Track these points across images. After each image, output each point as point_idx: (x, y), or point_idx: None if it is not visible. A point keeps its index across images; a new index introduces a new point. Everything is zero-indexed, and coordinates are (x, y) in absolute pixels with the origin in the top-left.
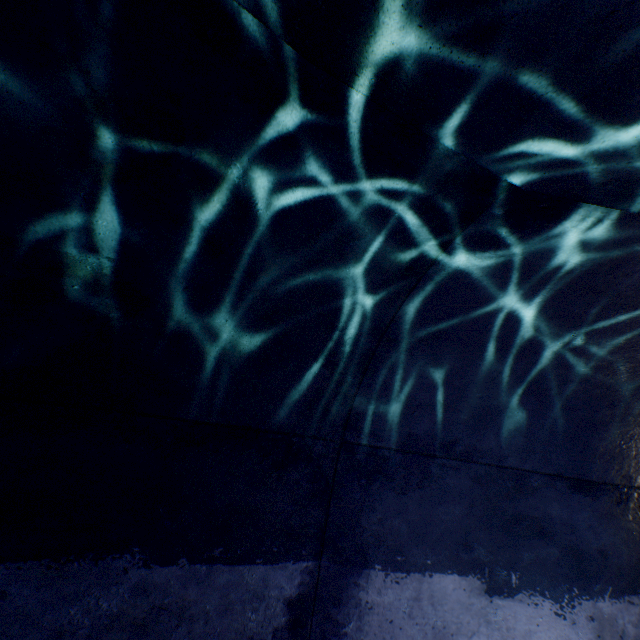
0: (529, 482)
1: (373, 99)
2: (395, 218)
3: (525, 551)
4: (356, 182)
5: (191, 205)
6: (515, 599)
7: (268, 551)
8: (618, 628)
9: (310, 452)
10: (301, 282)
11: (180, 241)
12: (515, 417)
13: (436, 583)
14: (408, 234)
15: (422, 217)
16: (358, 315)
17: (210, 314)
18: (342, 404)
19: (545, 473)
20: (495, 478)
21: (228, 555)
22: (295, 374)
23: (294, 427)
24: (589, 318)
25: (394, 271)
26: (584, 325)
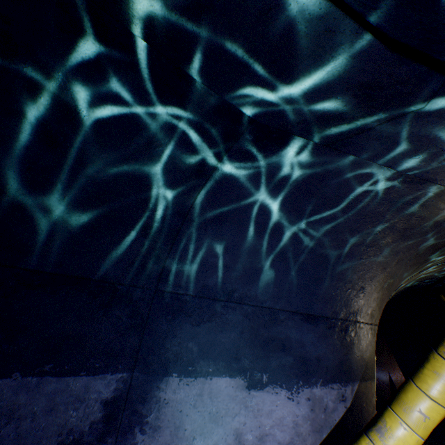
0: (279, 316)
1: (150, 44)
2: (185, 134)
3: (273, 360)
4: (154, 105)
5: (29, 105)
6: (264, 391)
7: (91, 366)
8: (324, 404)
9: (131, 296)
10: (123, 173)
11: (22, 131)
12: (272, 275)
13: (214, 383)
14: (196, 146)
15: (203, 135)
16: (167, 201)
17: (50, 190)
18: (157, 263)
19: (288, 310)
20: (258, 314)
21: (57, 370)
22: (121, 240)
23: (119, 278)
24: (311, 212)
25: (190, 172)
26: (309, 217)
